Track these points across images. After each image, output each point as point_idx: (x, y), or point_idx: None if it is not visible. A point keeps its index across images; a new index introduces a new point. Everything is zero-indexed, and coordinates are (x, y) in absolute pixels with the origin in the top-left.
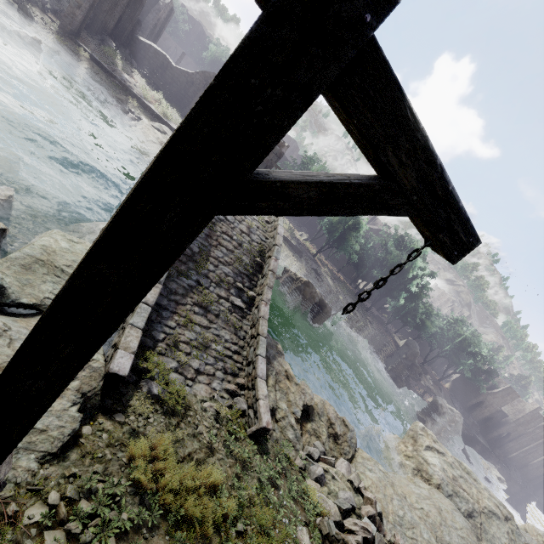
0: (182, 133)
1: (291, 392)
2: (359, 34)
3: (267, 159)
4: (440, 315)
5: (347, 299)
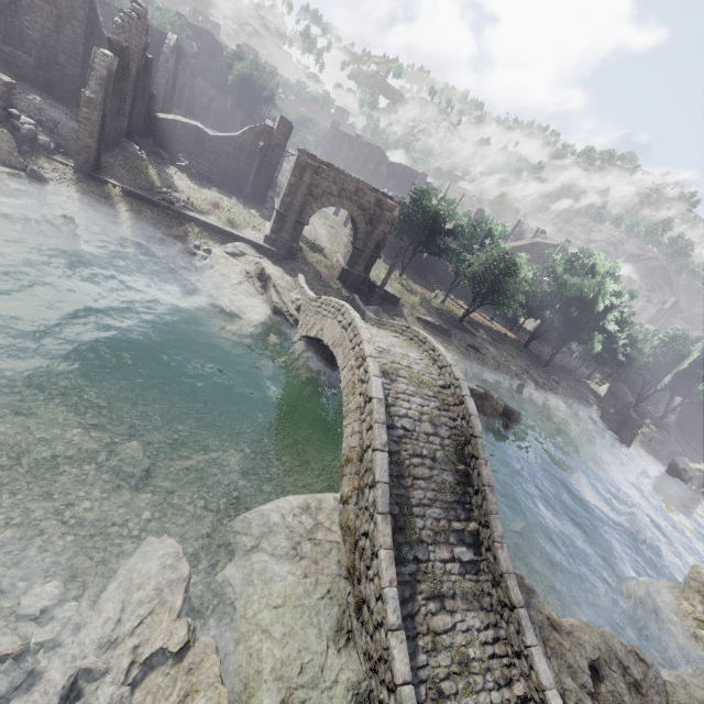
0: None
1: (567, 649)
2: None
3: (377, 233)
4: (646, 333)
5: (520, 365)
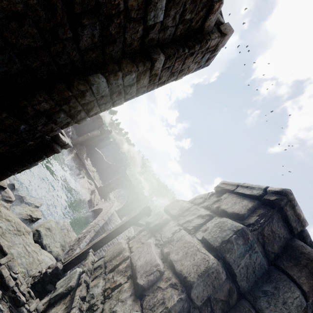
0: (133, 217)
1: None
2: (149, 213)
3: (132, 205)
4: None
5: None
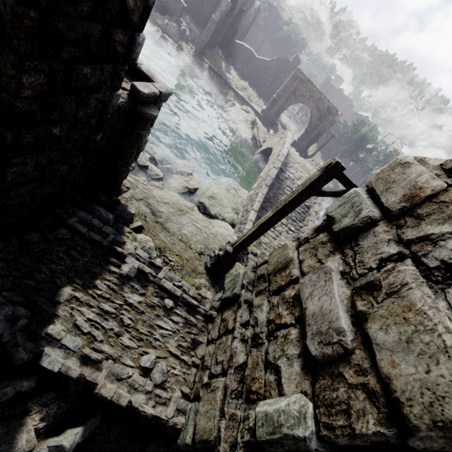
0: (309, 185)
1: None
2: (339, 173)
3: (321, 126)
4: None
5: None
